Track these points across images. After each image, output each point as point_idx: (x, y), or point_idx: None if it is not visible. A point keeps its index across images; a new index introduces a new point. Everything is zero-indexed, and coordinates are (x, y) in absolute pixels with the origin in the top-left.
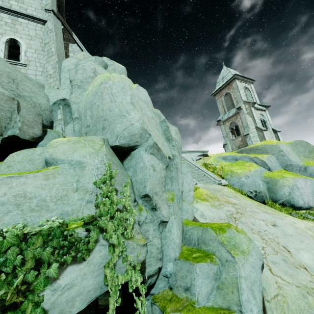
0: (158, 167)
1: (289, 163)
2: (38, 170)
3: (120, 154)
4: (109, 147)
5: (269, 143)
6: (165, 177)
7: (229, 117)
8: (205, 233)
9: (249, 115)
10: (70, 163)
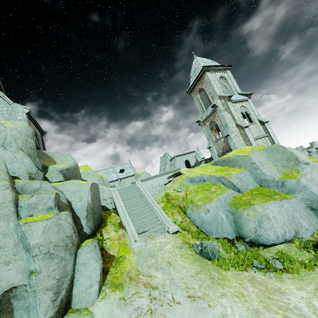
0: None
1: (264, 177)
2: None
3: None
4: None
5: (241, 151)
6: None
7: (207, 116)
8: None
9: (227, 111)
10: None
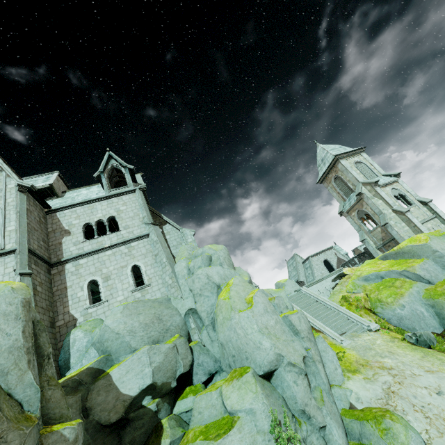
0: (299, 380)
1: None
2: (230, 423)
3: (266, 377)
4: (258, 378)
5: (415, 240)
6: (307, 385)
7: (351, 205)
8: (363, 427)
9: (377, 197)
10: (245, 411)
